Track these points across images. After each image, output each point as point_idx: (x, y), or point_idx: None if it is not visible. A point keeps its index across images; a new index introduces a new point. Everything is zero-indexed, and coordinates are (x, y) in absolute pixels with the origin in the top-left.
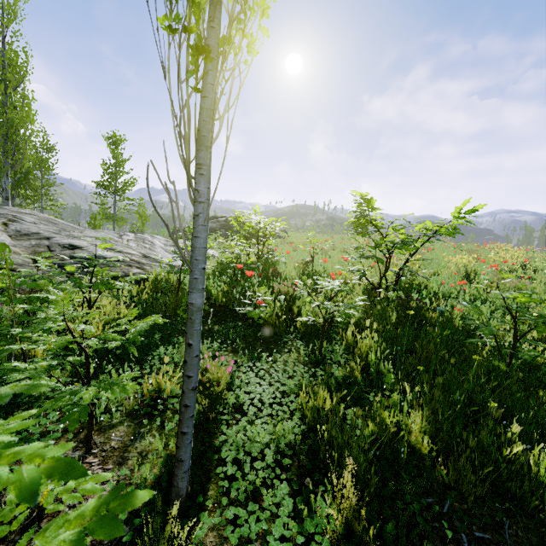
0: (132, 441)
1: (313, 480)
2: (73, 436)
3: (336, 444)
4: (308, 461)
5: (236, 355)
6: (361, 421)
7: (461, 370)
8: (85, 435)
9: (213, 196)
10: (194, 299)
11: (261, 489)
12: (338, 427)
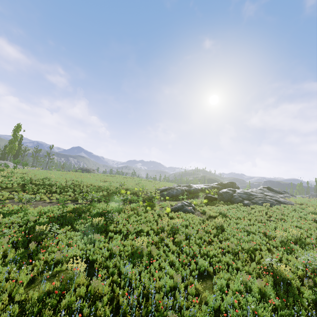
0: None
1: None
2: None
3: None
4: None
5: None
6: None
7: None
8: None
9: None
10: None
11: None
12: None
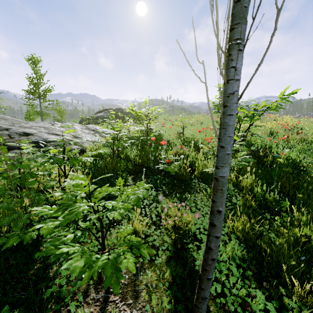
0: (135, 276)
1: (267, 283)
2: (90, 279)
3: (274, 255)
4: (255, 268)
5: (168, 198)
6: (273, 234)
7: (312, 192)
8: (98, 277)
9: (255, 72)
10: (225, 173)
11: (245, 299)
12: (267, 242)
